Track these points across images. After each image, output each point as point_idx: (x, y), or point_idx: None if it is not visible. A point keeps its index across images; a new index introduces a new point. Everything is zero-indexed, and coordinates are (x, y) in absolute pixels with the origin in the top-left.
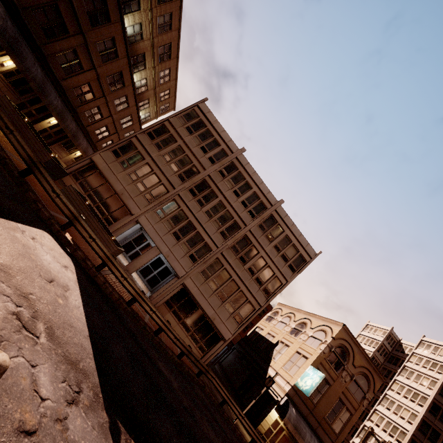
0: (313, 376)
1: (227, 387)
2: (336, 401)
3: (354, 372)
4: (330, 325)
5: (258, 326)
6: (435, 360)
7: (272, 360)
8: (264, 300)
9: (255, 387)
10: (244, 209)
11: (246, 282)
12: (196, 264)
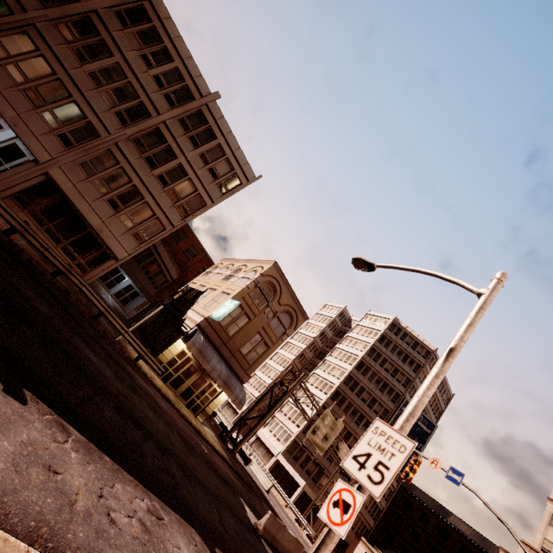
0: (230, 305)
1: (138, 337)
2: (255, 335)
3: (278, 310)
4: (263, 265)
5: (192, 282)
6: (372, 328)
7: (195, 304)
8: (178, 219)
9: (168, 329)
10: (158, 89)
11: (154, 192)
12: (72, 150)
